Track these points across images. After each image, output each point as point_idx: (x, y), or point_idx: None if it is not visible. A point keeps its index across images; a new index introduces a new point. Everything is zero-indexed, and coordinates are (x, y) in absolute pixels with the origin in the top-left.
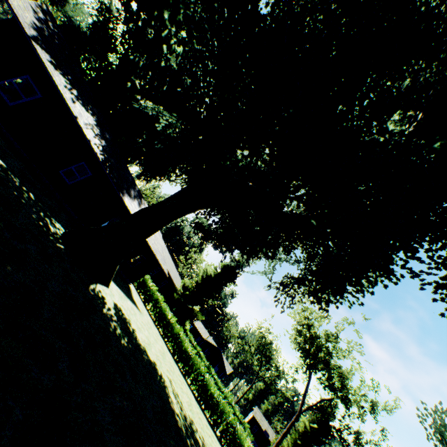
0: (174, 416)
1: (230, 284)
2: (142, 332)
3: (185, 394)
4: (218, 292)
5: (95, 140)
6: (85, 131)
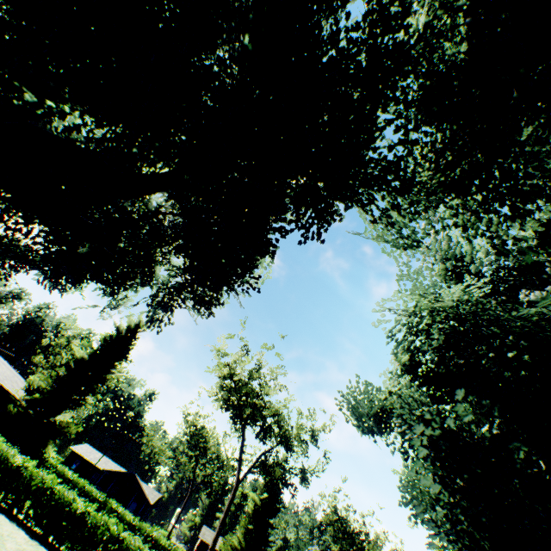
0: None
1: (120, 364)
2: None
3: None
4: (101, 380)
5: None
6: None
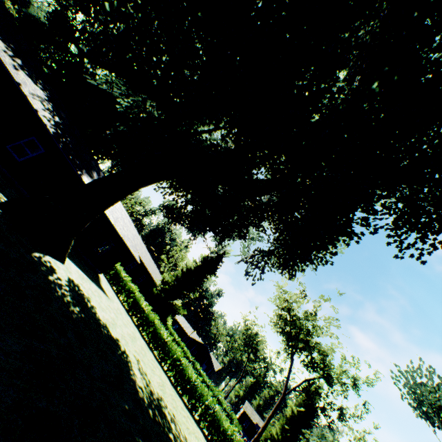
0: (135, 387)
1: (210, 276)
2: (107, 312)
3: (157, 376)
4: (199, 285)
5: (45, 112)
6: (31, 100)
